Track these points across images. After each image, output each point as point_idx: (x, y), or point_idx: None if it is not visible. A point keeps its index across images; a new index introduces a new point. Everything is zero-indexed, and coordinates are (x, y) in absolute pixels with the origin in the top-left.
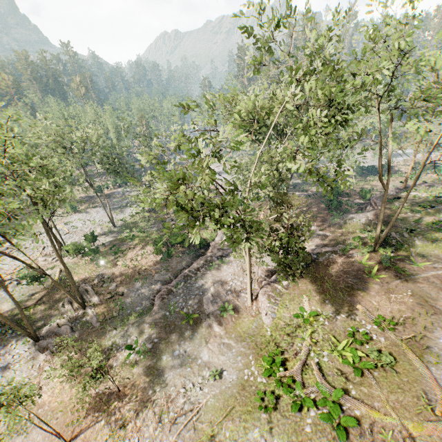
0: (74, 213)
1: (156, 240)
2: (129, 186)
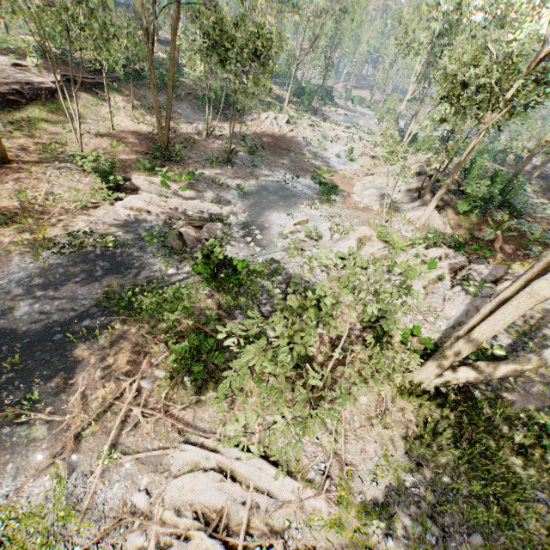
0: (306, 113)
1: (493, 150)
2: (321, 101)
